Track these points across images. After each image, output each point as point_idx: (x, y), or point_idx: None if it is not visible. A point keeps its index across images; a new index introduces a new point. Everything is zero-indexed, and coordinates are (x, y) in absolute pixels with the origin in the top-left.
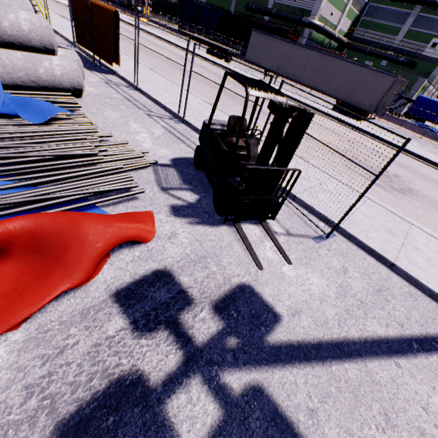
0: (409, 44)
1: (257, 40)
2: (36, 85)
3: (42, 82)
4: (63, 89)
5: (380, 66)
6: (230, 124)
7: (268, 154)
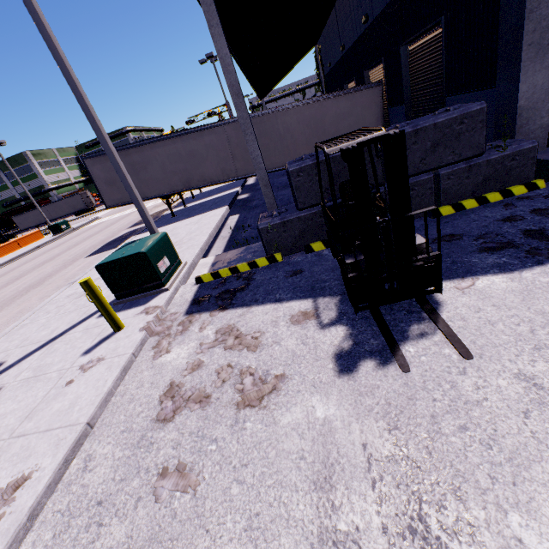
0: None
1: (19, 219)
2: None
3: None
4: None
5: None
6: None
7: None
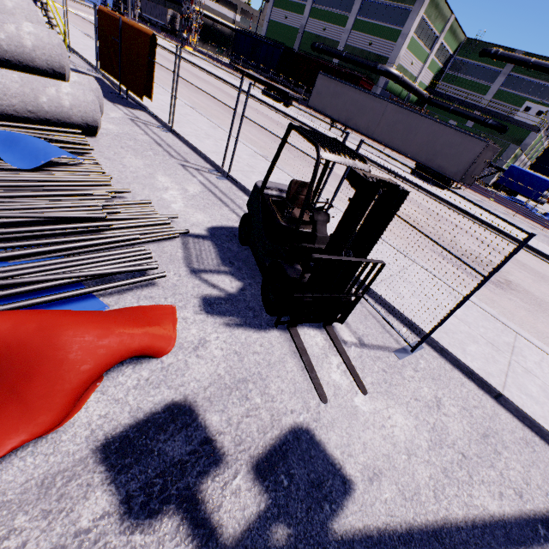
0: (499, 105)
1: (324, 85)
2: (34, 117)
3: (43, 113)
4: (72, 125)
5: (465, 127)
6: (291, 190)
7: (343, 240)
